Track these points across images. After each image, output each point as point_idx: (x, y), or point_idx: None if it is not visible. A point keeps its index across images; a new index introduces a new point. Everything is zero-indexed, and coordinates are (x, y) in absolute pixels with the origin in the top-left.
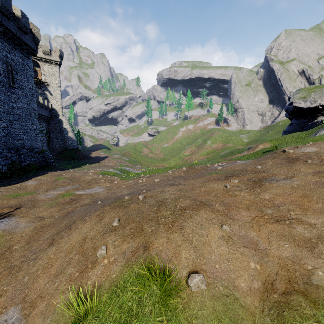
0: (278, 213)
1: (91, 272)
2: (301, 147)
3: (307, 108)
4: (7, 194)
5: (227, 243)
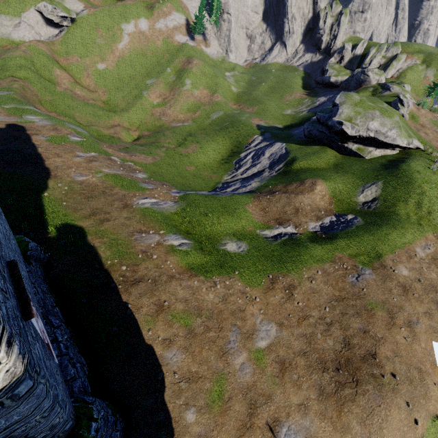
0: (433, 359)
1: (417, 431)
2: (397, 263)
3: (350, 135)
4: (202, 402)
5: None
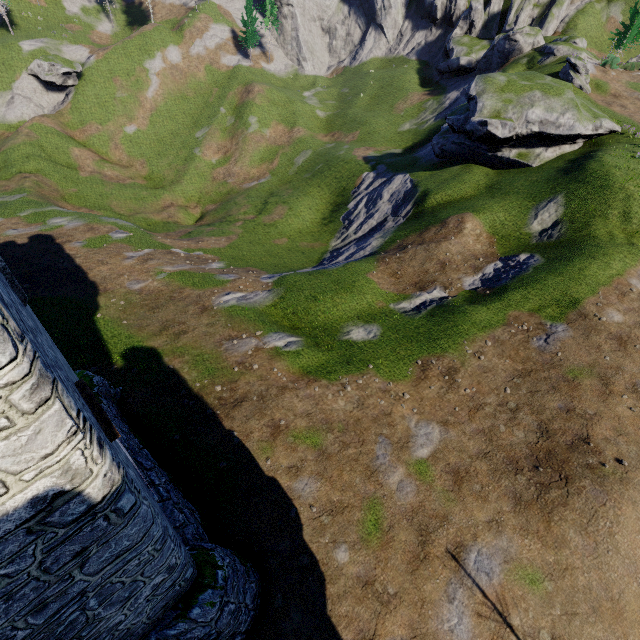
0: None
1: None
2: (603, 307)
3: (502, 138)
4: (355, 536)
5: None
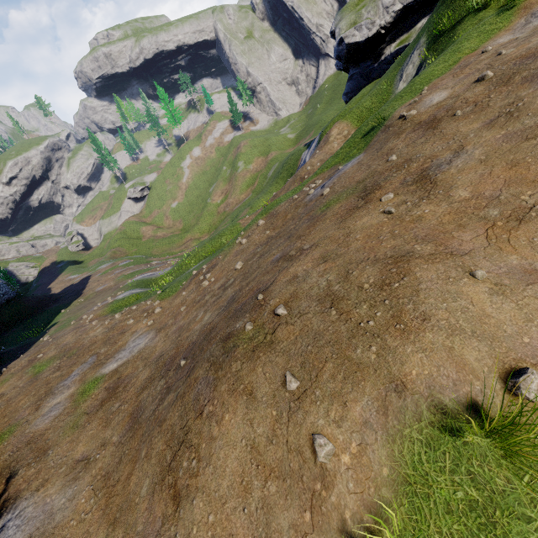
0: (507, 208)
1: (333, 494)
2: (421, 100)
3: (365, 40)
4: None
5: (505, 296)
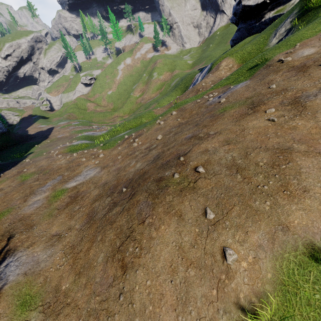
0: None
1: (233, 282)
2: (294, 51)
3: (255, 5)
4: None
5: None
